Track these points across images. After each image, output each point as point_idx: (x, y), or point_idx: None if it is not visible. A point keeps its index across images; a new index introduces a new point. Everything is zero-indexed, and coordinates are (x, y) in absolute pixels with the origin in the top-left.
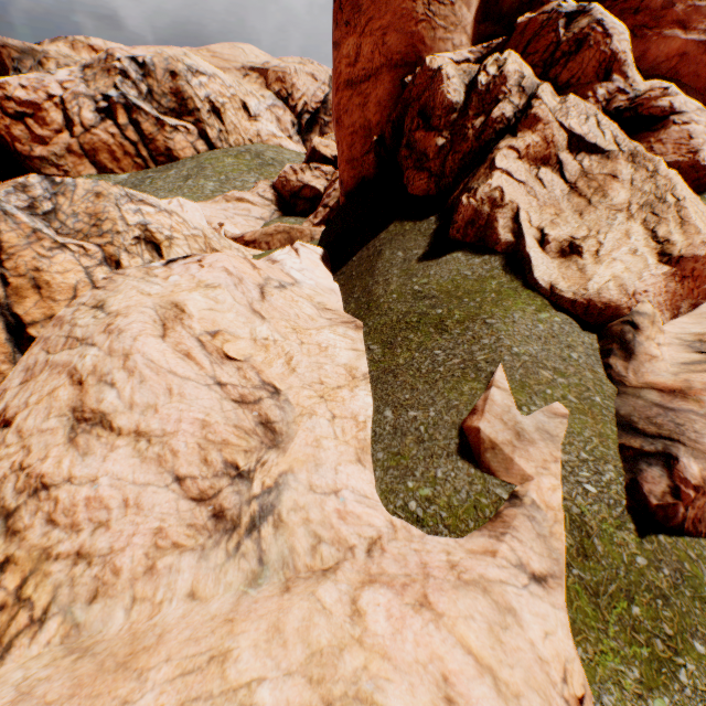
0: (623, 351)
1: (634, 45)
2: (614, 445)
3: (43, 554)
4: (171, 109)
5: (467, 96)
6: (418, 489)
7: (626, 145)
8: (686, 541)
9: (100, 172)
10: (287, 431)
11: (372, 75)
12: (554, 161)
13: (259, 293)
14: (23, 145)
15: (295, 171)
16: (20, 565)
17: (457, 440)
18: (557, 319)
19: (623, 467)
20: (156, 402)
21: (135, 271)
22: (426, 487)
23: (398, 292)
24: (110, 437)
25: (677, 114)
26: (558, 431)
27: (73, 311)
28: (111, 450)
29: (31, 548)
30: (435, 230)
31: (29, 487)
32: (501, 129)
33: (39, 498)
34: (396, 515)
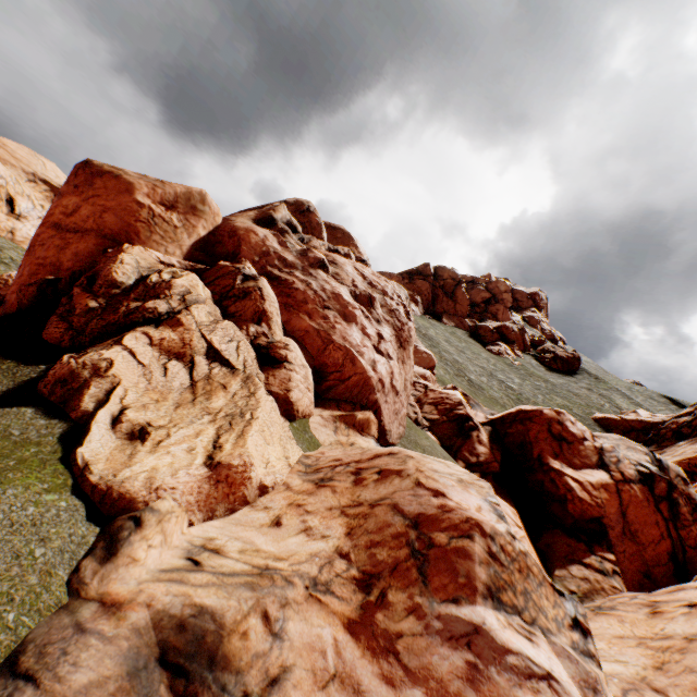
0: (108, 550)
1: (285, 313)
2: None
3: None
4: None
5: (138, 283)
6: None
7: (251, 369)
8: None
9: None
10: None
11: (82, 231)
12: (189, 359)
13: None
14: None
15: None
16: None
17: None
18: (64, 503)
19: None
20: None
21: None
22: None
23: None
24: None
25: (289, 362)
26: None
27: None
28: None
29: None
30: (33, 377)
31: None
32: (152, 318)
33: None
34: None
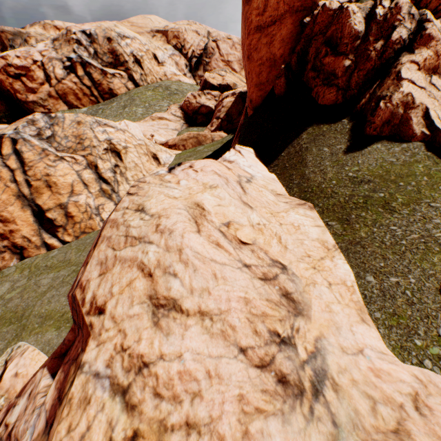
0: None
1: None
2: None
3: (160, 426)
4: (110, 63)
5: (366, 26)
6: (427, 346)
7: None
8: None
9: (70, 108)
10: (302, 300)
11: (277, 20)
12: (440, 70)
13: (241, 188)
14: (21, 94)
15: (194, 96)
16: (146, 438)
17: None
18: None
19: None
20: (207, 285)
21: (151, 179)
22: (434, 344)
23: (336, 179)
24: (182, 318)
25: None
26: None
27: (121, 214)
28: (185, 329)
29: (149, 421)
30: (349, 129)
31: (133, 366)
32: (398, 49)
33: (142, 374)
34: (416, 370)
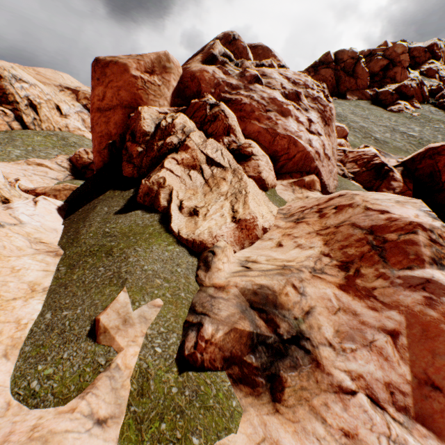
0: (206, 266)
1: (242, 124)
2: (182, 321)
3: None
4: None
5: (156, 129)
6: (45, 370)
7: (233, 165)
8: (208, 374)
9: None
10: None
11: (112, 108)
12: (199, 168)
13: None
14: None
15: (87, 152)
16: None
17: (88, 329)
18: (178, 249)
19: (182, 333)
20: None
21: None
22: (51, 367)
23: (95, 232)
24: None
25: (254, 155)
26: (152, 316)
27: None
28: None
29: None
30: (131, 196)
31: None
32: (172, 148)
33: None
34: (17, 395)
